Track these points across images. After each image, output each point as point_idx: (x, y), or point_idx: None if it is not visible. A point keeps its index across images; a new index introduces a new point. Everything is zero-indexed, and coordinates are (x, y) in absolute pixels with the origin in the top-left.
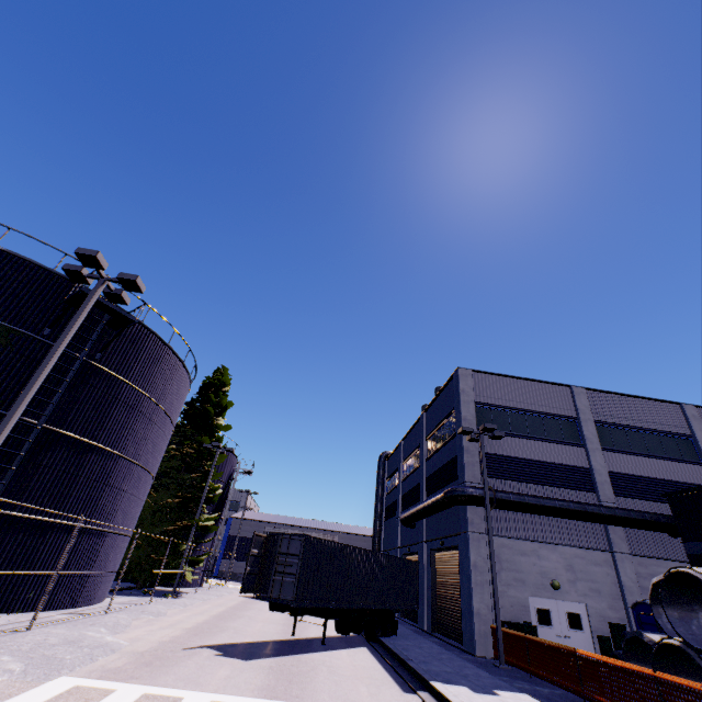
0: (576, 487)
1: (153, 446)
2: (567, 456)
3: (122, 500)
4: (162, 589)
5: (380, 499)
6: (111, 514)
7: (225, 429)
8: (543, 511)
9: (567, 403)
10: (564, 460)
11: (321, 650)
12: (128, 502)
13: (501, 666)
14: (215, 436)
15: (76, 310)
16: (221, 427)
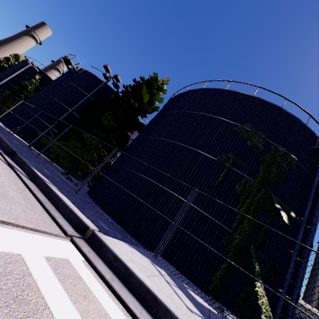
0: None
1: None
2: None
3: None
4: None
5: None
6: None
7: None
8: None
9: None
10: None
11: None
12: None
13: None
14: None
15: (315, 153)
16: None
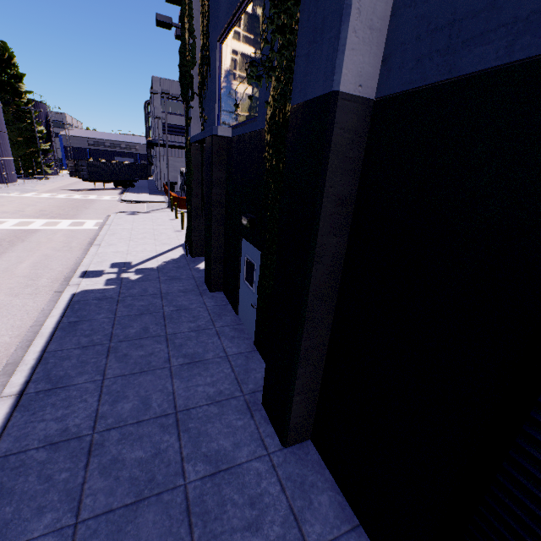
0: None
1: (0, 121)
2: None
3: (3, 147)
4: (38, 177)
5: (148, 131)
6: (3, 153)
7: (29, 93)
8: (183, 149)
9: None
10: None
11: (104, 190)
12: (6, 147)
13: (161, 192)
14: (25, 99)
15: None
16: (25, 92)
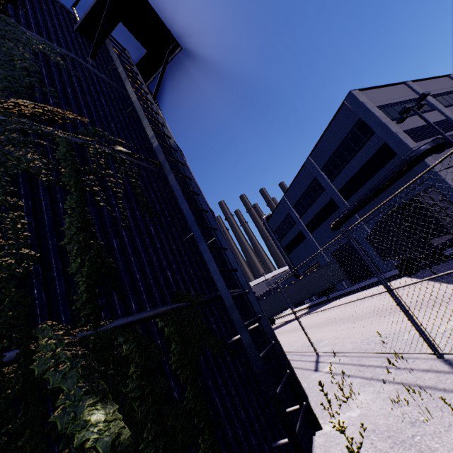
0: (450, 130)
1: None
2: (434, 117)
3: None
4: None
5: (279, 244)
6: None
7: None
8: None
9: (410, 92)
10: (434, 119)
11: None
12: None
13: None
14: None
15: None
16: None
